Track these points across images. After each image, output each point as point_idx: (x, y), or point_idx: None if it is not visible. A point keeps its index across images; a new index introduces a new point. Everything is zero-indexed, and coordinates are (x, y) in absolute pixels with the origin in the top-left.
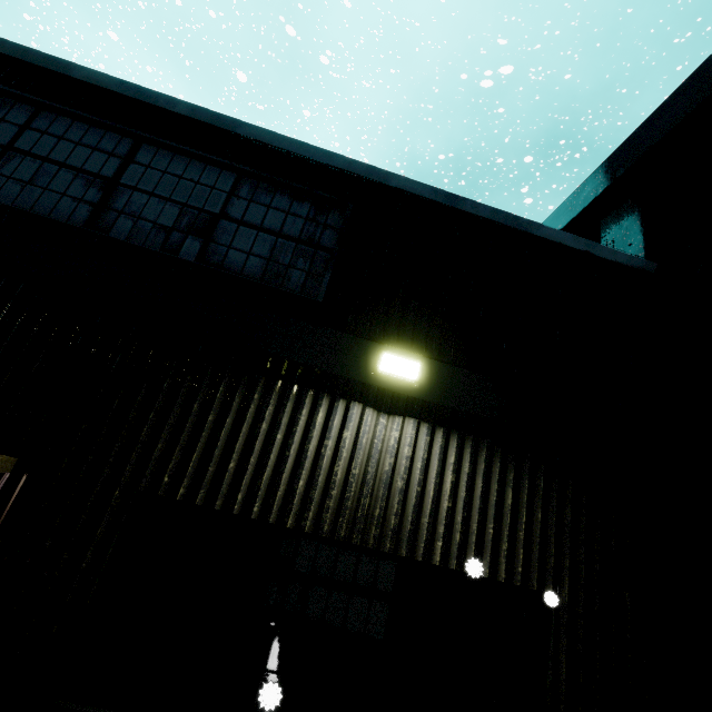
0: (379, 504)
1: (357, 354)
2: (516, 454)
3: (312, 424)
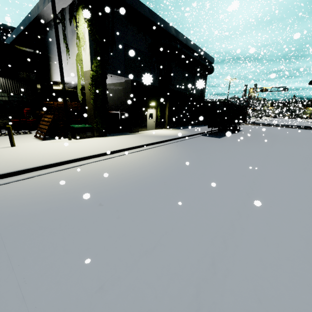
0: (1, 87)
1: None
2: (18, 80)
3: None
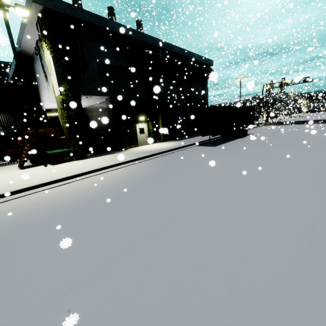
0: None
1: None
2: (11, 113)
3: None
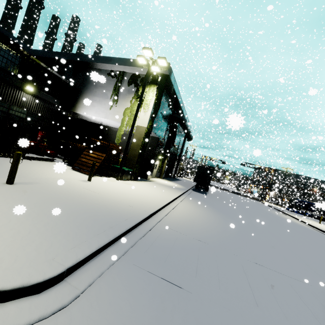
0: (26, 104)
1: (23, 85)
2: (44, 102)
3: (16, 93)
